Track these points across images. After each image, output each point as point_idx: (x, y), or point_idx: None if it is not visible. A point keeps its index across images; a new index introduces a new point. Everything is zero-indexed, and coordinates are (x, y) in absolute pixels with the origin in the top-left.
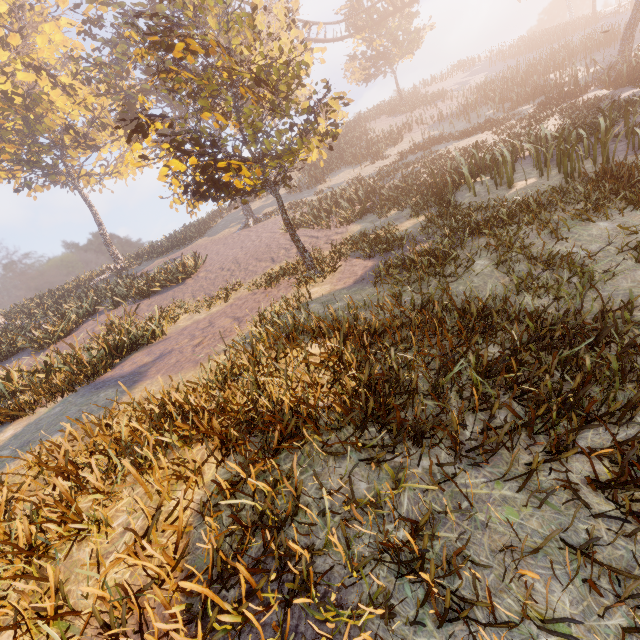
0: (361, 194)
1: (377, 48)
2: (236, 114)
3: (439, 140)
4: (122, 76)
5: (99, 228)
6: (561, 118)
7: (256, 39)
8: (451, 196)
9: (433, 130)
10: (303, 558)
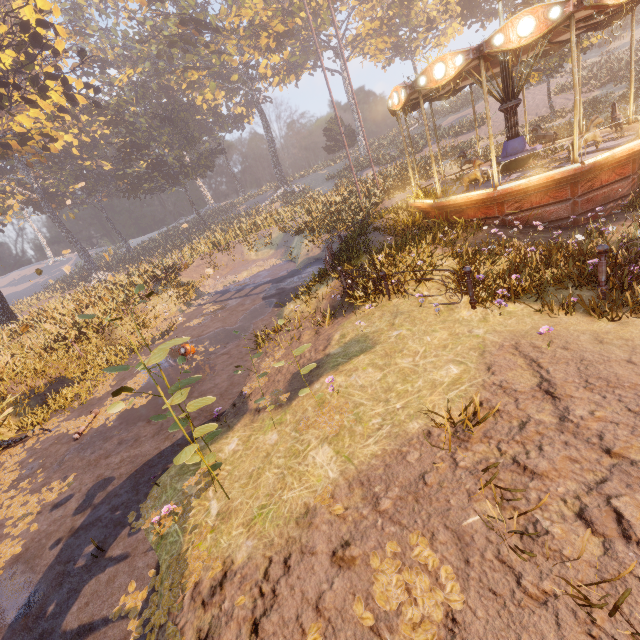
0: (617, 67)
1: None
2: None
3: None
4: None
5: None
6: None
7: None
8: None
9: None
10: None
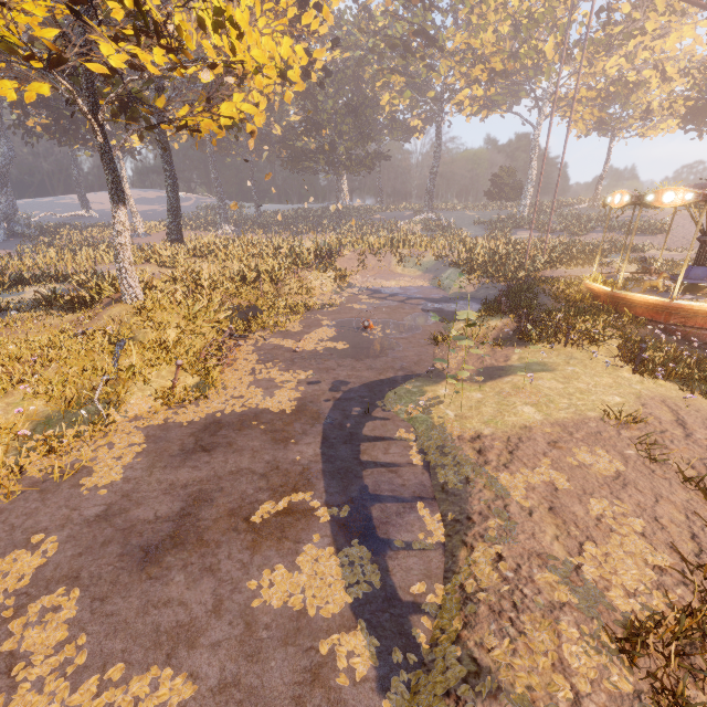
0: None
1: None
2: None
3: None
4: None
5: (602, 173)
6: None
7: None
8: None
9: None
10: None
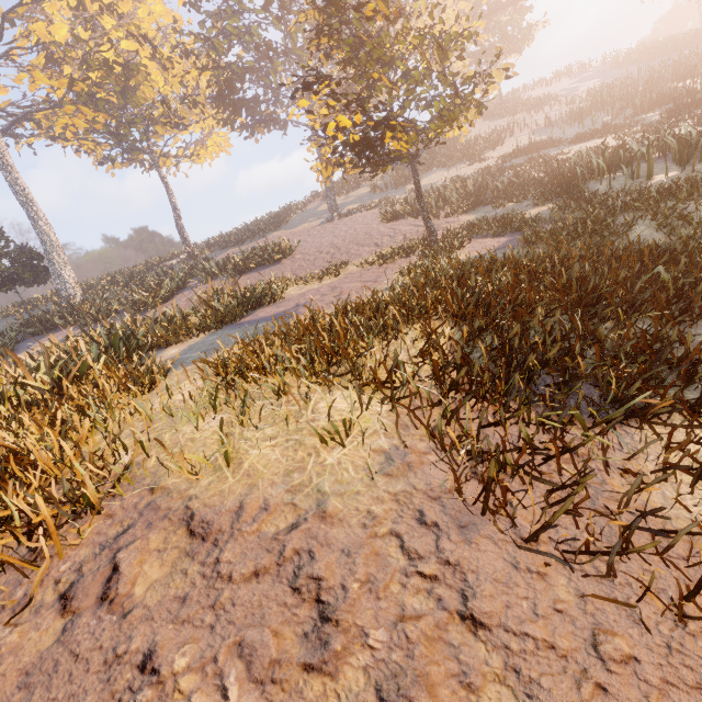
0: (472, 187)
1: (483, 43)
2: (405, 77)
3: (548, 144)
4: (223, 52)
5: (174, 211)
6: (695, 124)
7: (431, 7)
8: (583, 186)
9: (539, 135)
10: (577, 344)
